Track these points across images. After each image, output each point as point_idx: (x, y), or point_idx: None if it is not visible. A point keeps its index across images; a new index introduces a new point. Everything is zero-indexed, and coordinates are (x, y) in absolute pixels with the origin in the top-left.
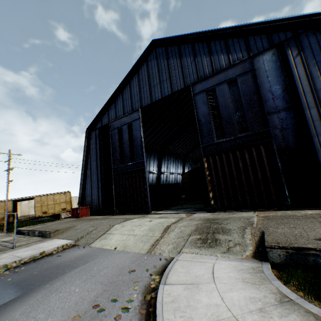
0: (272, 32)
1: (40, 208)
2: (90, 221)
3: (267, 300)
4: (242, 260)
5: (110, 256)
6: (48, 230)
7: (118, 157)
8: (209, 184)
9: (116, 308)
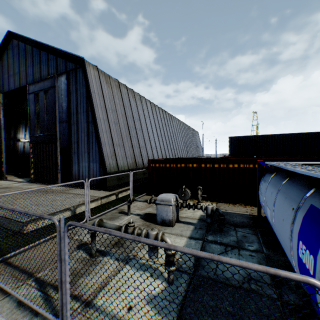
0: (66, 60)
1: None
2: None
3: None
4: None
5: None
6: None
7: None
8: (32, 164)
9: None
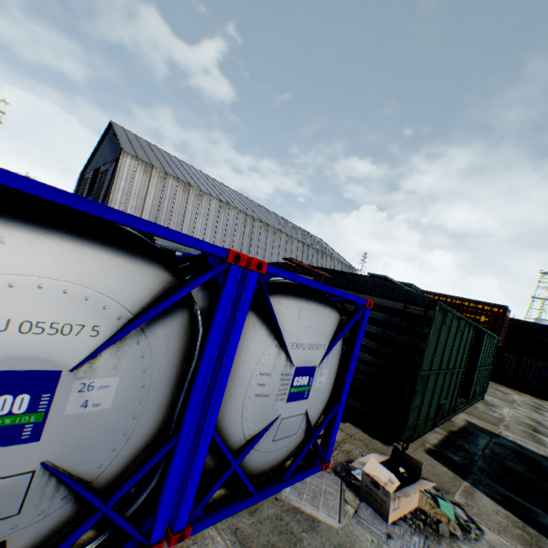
0: (120, 149)
1: None
2: None
3: None
4: None
5: None
6: None
7: None
8: None
9: None
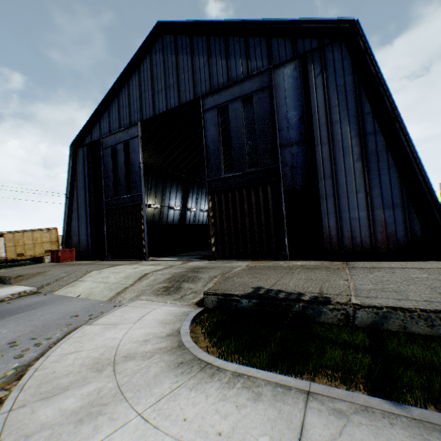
0: (297, 37)
1: (13, 248)
2: (69, 266)
3: (160, 334)
4: (184, 306)
5: (67, 303)
6: (9, 276)
7: (111, 186)
8: (212, 227)
9: (31, 344)
